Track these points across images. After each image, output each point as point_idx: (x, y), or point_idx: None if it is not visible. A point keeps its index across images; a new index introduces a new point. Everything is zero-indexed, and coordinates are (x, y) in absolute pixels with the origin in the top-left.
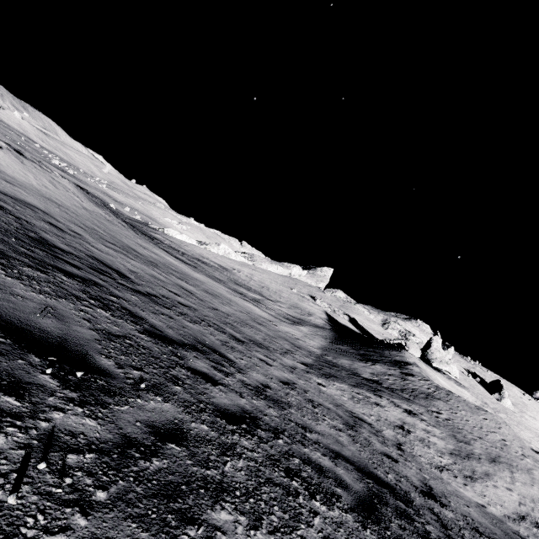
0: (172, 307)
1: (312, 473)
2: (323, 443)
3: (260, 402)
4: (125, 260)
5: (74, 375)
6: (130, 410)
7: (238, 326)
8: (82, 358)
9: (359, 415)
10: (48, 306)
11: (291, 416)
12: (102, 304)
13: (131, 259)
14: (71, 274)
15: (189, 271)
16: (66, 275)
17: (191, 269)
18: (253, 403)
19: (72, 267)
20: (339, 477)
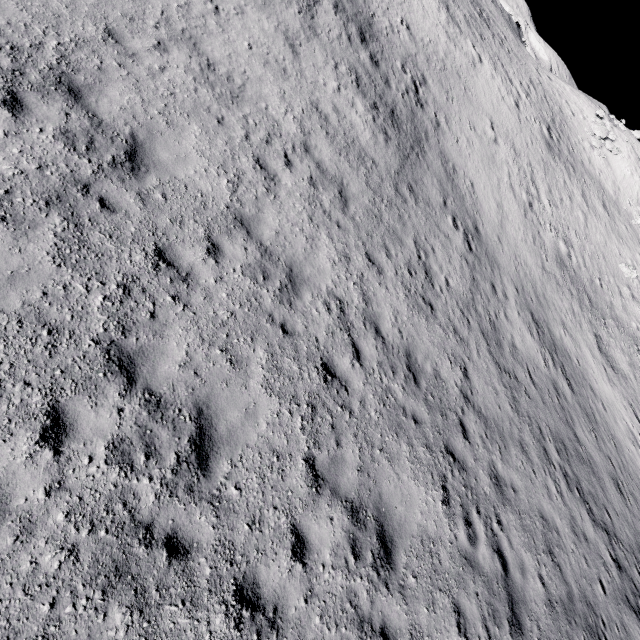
0: None
1: None
2: None
3: None
4: None
5: None
6: None
7: None
8: None
9: None
10: None
11: None
12: None
13: None
14: None
15: None
16: None
17: None
18: None
19: None
20: None
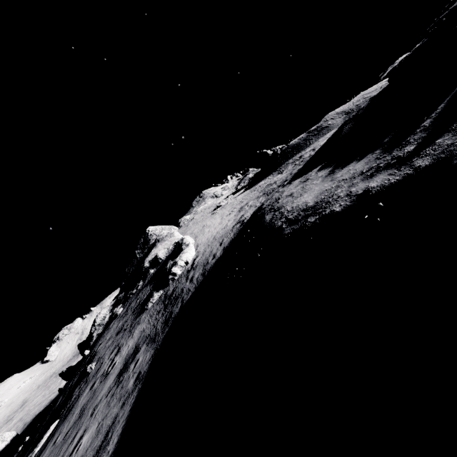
0: None
1: None
2: None
3: None
4: None
5: None
6: None
7: None
8: None
9: None
10: None
11: None
12: None
13: None
14: None
15: None
16: None
17: None
18: None
19: None
20: None
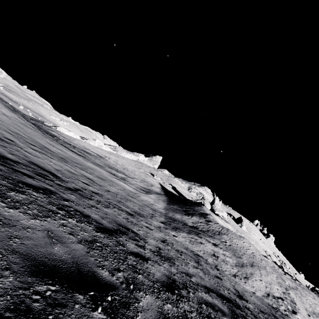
0: (91, 197)
1: (213, 312)
2: (199, 282)
3: (166, 264)
4: (49, 160)
5: (104, 300)
6: (142, 316)
7: (124, 202)
8: (95, 278)
9: (196, 252)
10: (47, 230)
11: (179, 268)
12: (66, 212)
13: (51, 158)
14: (34, 187)
15: (83, 161)
16: (33, 190)
17: (83, 159)
18: (165, 268)
19: (29, 178)
20: (218, 307)
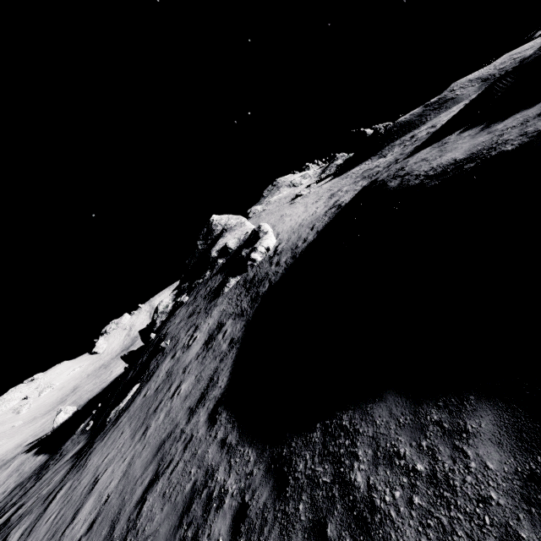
0: None
1: None
2: None
3: None
4: None
5: None
6: None
7: None
8: None
9: None
10: None
11: None
12: None
13: None
14: None
15: None
16: None
17: None
18: None
19: None
20: None
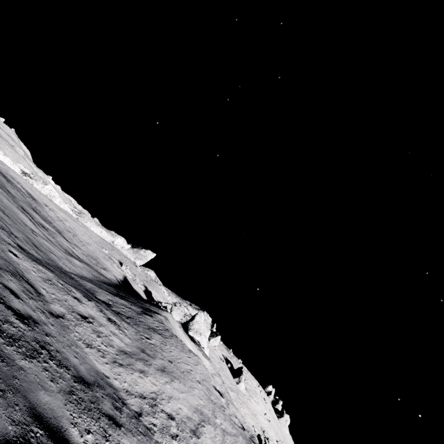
0: None
1: None
2: None
3: None
4: None
5: None
6: None
7: None
8: None
9: (34, 285)
10: None
11: None
12: None
13: None
14: None
15: None
16: None
17: None
18: None
19: None
20: None
